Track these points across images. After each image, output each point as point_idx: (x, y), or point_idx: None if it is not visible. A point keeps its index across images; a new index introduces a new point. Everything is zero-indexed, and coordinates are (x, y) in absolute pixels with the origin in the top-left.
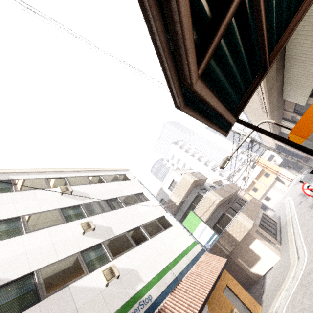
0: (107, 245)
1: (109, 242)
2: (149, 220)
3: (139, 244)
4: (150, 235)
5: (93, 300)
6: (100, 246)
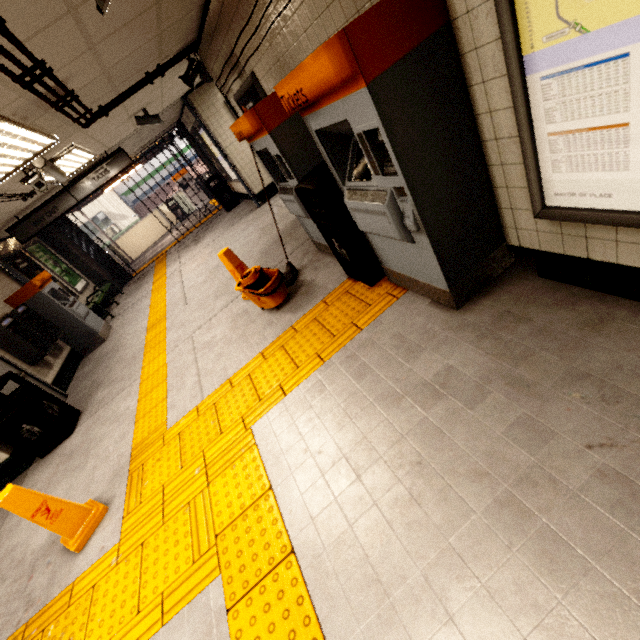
0: None
1: None
2: None
3: None
4: None
5: None
6: None
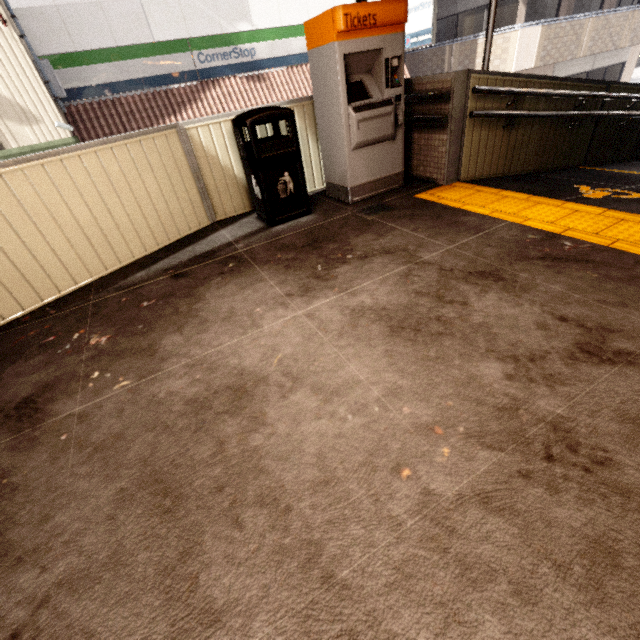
0: None
1: None
2: None
3: None
4: None
5: None
6: None
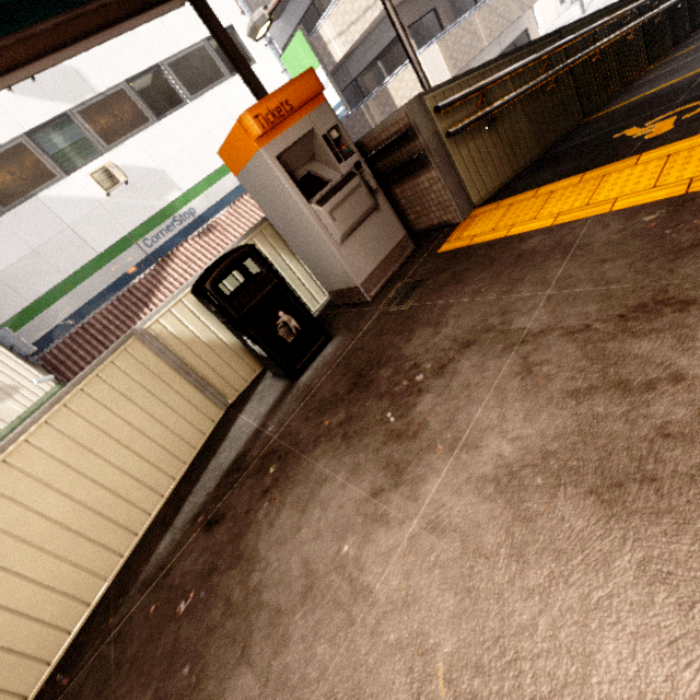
0: (86, 120)
1: (88, 111)
2: (186, 45)
3: (165, 116)
4: (191, 94)
5: (91, 215)
6: (70, 120)
